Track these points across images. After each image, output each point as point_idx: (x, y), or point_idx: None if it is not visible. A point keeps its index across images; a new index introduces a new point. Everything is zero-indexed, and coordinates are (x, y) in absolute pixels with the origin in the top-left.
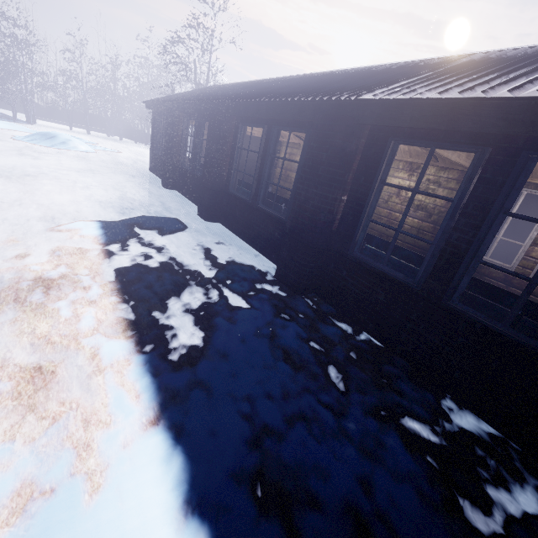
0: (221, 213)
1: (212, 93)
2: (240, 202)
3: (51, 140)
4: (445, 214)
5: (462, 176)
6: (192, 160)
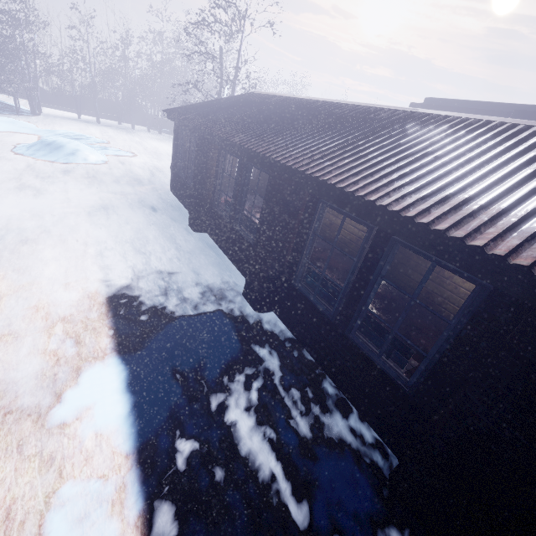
0: (277, 301)
1: (263, 127)
2: (312, 307)
3: (57, 152)
4: None
5: None
6: (232, 209)
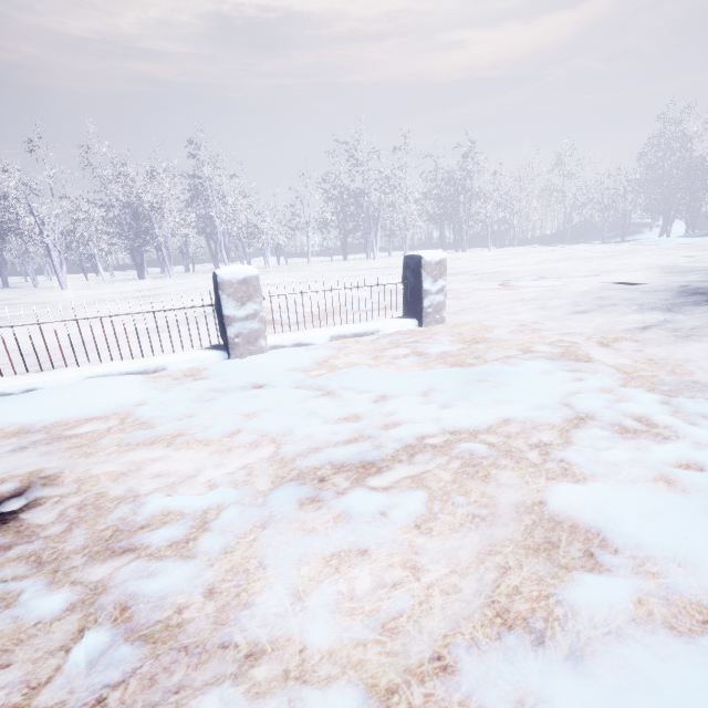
0: None
1: None
2: None
3: None
4: None
5: None
6: None
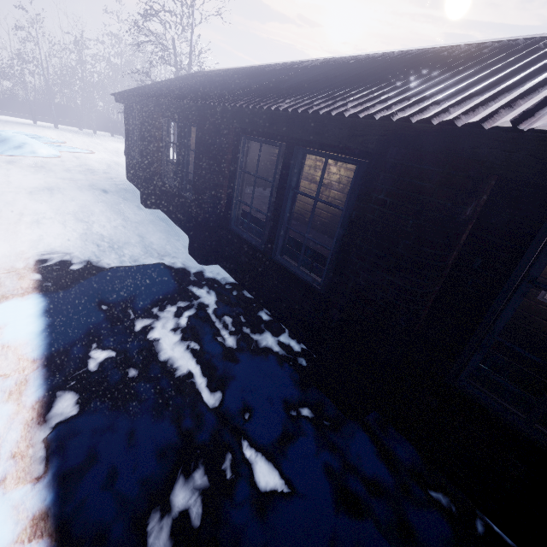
0: (220, 252)
1: (198, 87)
2: (247, 245)
3: (1, 145)
4: None
5: None
6: (177, 175)
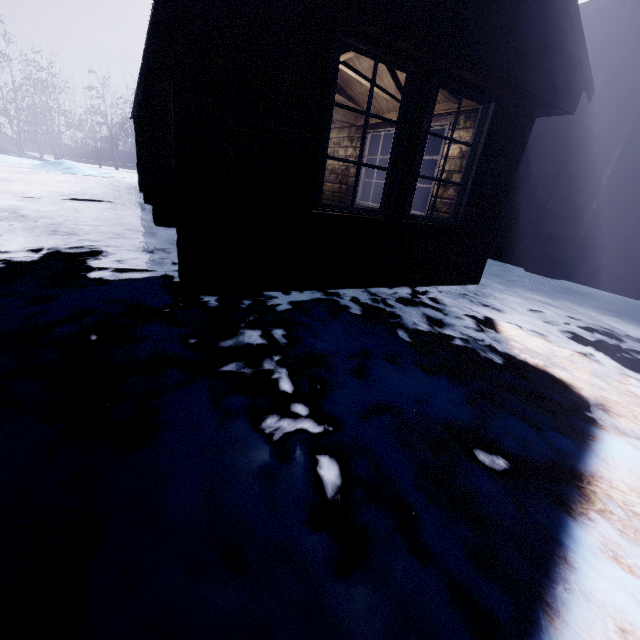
0: None
1: None
2: None
3: (57, 167)
4: (344, 172)
5: (350, 132)
6: None
